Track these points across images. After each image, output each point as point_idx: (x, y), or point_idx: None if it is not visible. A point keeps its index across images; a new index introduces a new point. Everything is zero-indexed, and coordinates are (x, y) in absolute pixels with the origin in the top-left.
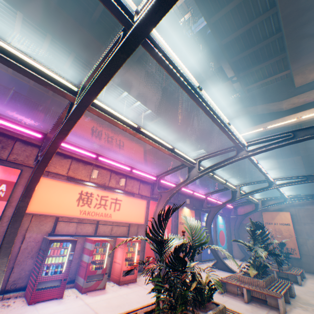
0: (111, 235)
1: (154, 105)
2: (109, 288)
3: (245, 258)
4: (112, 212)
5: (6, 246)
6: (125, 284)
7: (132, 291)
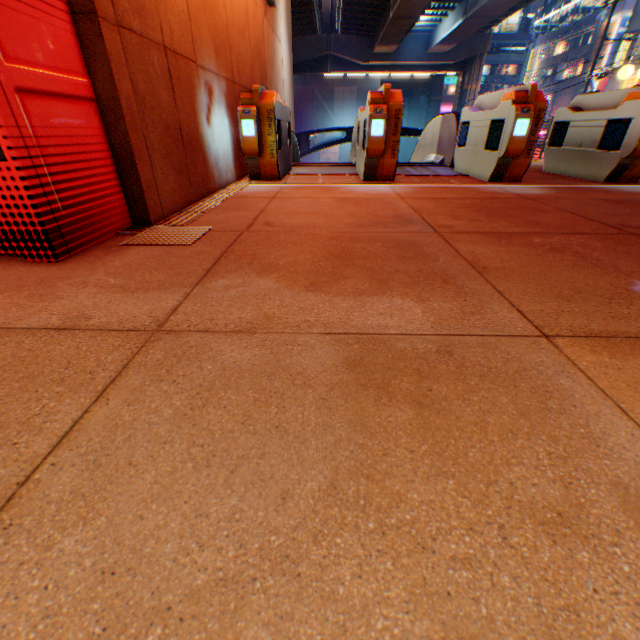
0: None
1: None
2: None
3: None
4: None
5: None
6: None
7: None
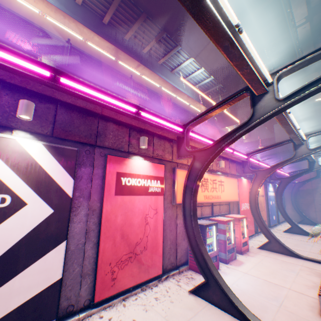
0: (220, 213)
1: (222, 74)
2: (237, 257)
3: (302, 221)
4: (220, 193)
5: (198, 236)
6: (244, 253)
7: (259, 259)
